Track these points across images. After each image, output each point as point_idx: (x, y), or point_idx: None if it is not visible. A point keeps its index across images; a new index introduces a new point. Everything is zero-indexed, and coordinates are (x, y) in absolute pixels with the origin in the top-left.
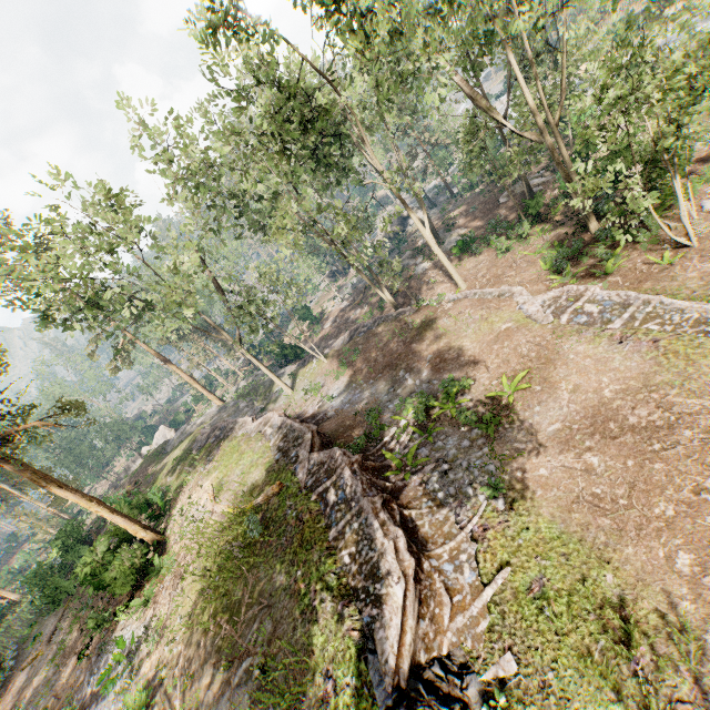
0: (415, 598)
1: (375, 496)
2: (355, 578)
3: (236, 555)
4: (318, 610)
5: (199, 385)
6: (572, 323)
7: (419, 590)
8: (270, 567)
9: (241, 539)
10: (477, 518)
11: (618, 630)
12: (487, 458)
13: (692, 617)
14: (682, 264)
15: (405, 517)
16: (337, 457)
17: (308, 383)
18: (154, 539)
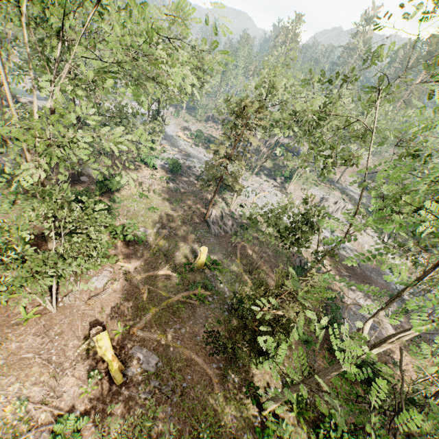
0: None
1: None
2: None
3: None
4: None
5: None
6: None
7: None
8: None
9: None
10: None
11: None
12: None
13: None
14: (29, 327)
15: None
16: None
17: None
18: None
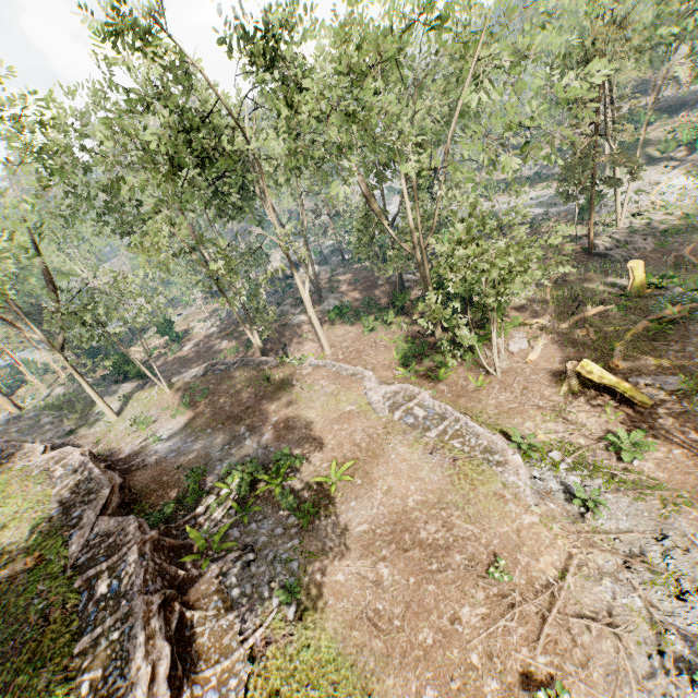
0: None
1: (155, 593)
2: None
3: None
4: None
5: None
6: (402, 421)
7: None
8: None
9: None
10: (262, 630)
11: None
12: (294, 552)
13: None
14: (489, 390)
15: (185, 621)
16: (129, 530)
17: (140, 412)
18: None
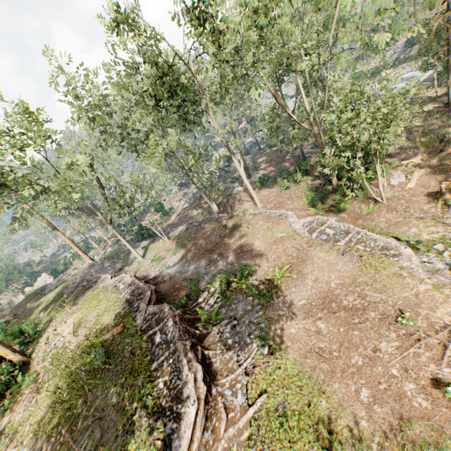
0: (203, 415)
1: (187, 340)
2: (165, 399)
3: (83, 377)
4: (135, 423)
5: (77, 247)
6: (318, 238)
7: (207, 409)
8: (106, 388)
9: (88, 365)
10: (250, 359)
11: (325, 439)
12: (261, 319)
13: (367, 431)
14: (378, 212)
15: (205, 355)
16: (165, 310)
17: (155, 255)
18: (21, 360)
